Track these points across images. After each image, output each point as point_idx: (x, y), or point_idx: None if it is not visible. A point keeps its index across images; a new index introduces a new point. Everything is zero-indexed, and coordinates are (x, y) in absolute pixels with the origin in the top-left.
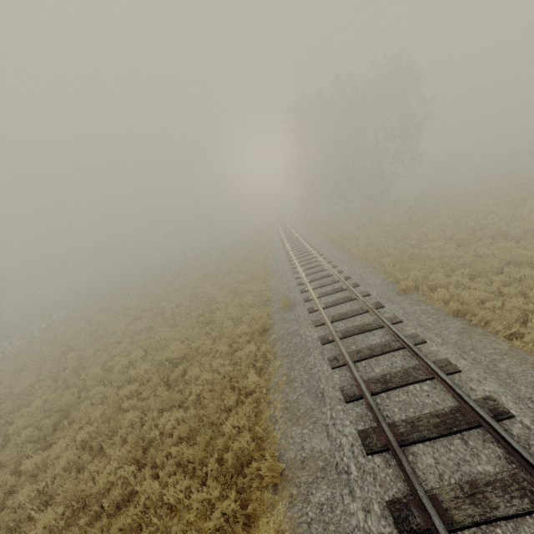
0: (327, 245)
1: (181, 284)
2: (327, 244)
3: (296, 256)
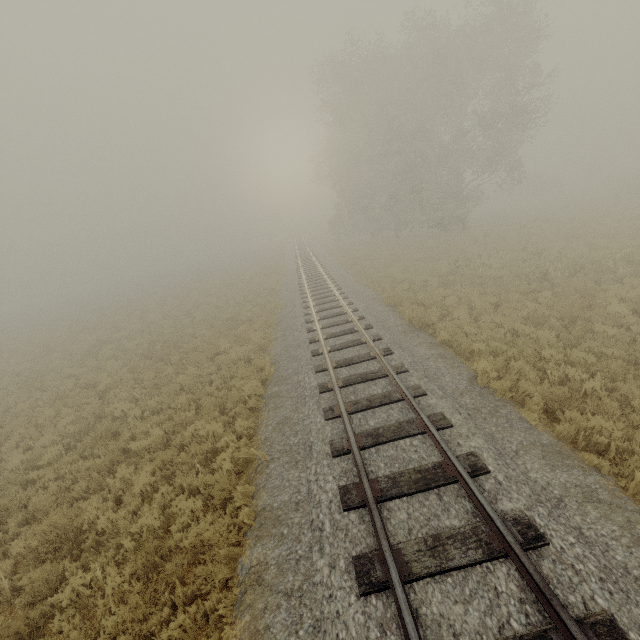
0: (390, 318)
1: (101, 363)
2: (389, 315)
3: (329, 340)
